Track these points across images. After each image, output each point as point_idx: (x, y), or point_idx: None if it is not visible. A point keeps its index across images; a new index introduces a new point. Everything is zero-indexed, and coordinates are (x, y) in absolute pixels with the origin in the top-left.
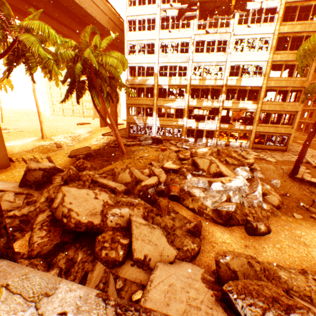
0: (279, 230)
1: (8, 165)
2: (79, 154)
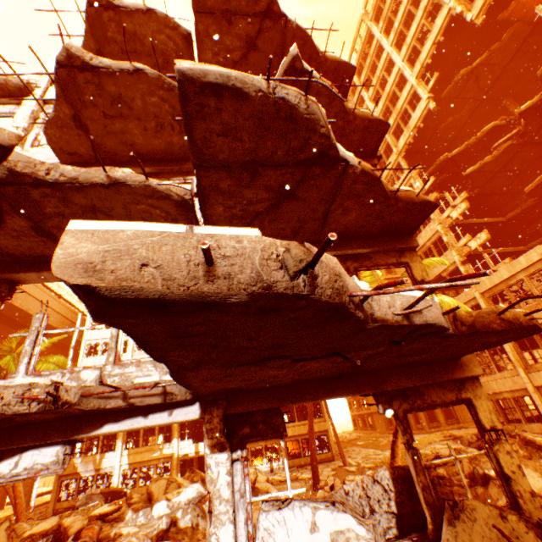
0: None
1: None
2: None
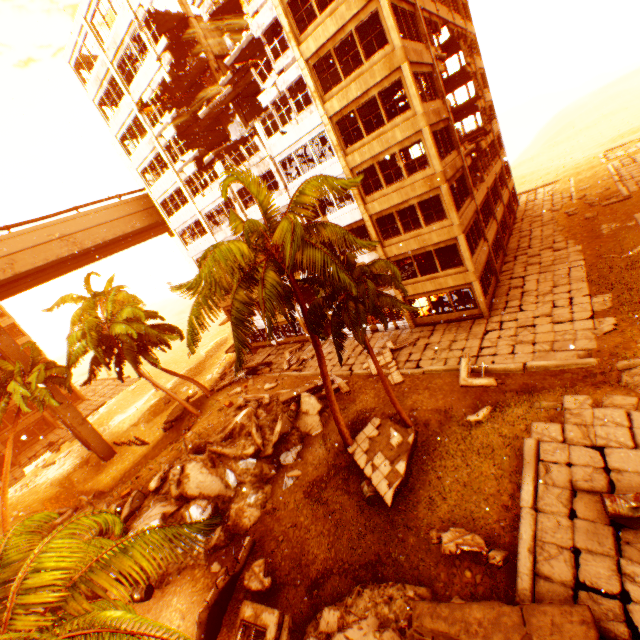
0: (169, 592)
1: (113, 454)
2: (170, 419)
